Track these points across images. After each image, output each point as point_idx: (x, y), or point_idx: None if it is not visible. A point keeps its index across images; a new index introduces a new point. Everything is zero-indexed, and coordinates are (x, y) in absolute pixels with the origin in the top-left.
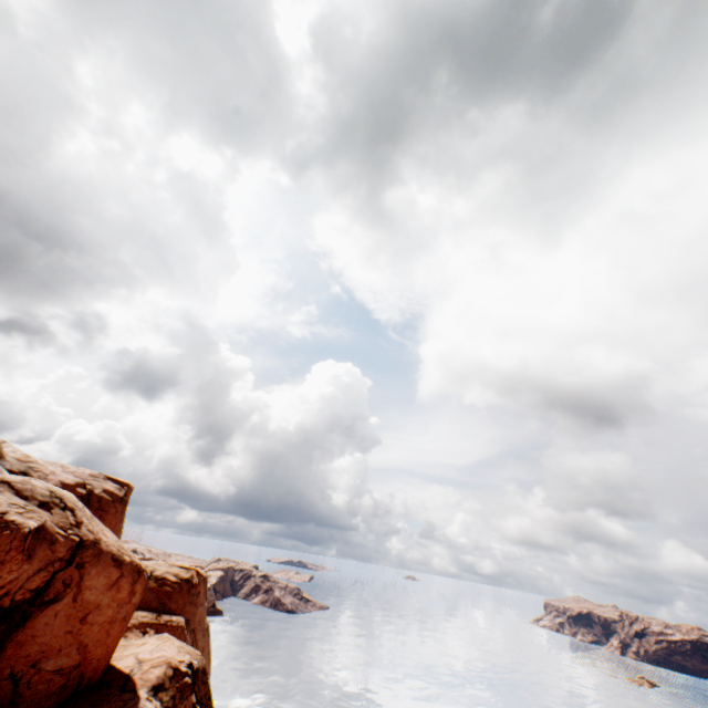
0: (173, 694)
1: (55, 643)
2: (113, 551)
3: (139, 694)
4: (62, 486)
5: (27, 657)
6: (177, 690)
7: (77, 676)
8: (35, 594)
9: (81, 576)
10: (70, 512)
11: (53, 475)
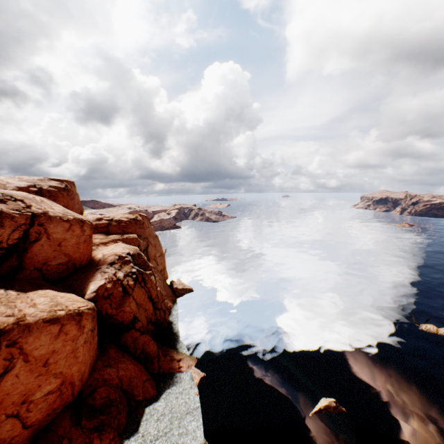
0: (120, 265)
1: (50, 255)
2: (59, 216)
3: (103, 267)
4: (19, 189)
5: (39, 262)
6: (122, 263)
7: (72, 264)
8: (24, 240)
9: (45, 229)
10: (20, 202)
11: (9, 184)
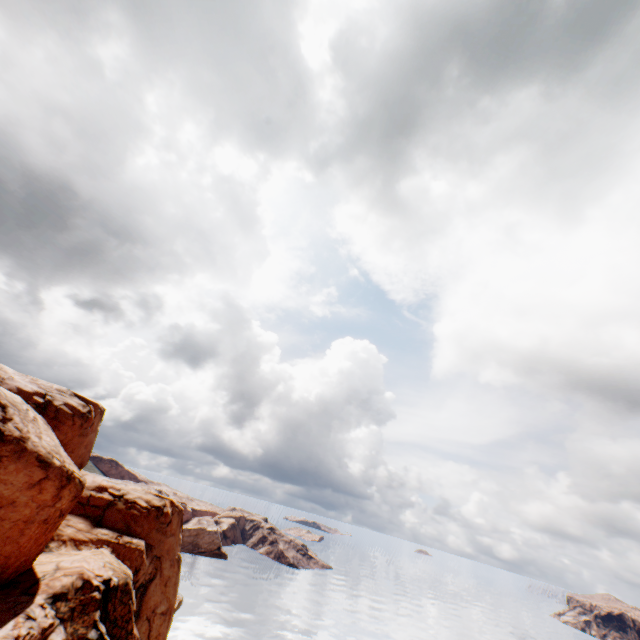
0: (73, 606)
1: None
2: (40, 452)
3: (35, 599)
4: (18, 391)
5: None
6: (79, 603)
7: None
8: None
9: None
10: None
11: (11, 380)
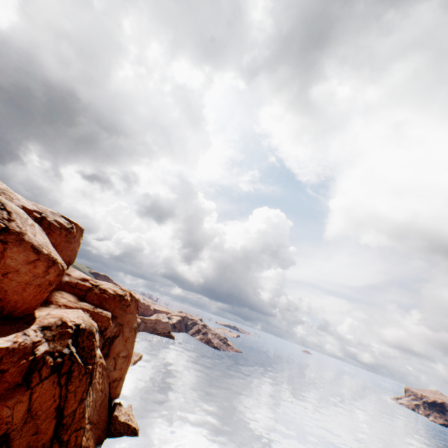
0: (54, 334)
1: None
2: (34, 243)
3: (31, 326)
4: (23, 208)
5: None
6: (58, 333)
7: None
8: None
9: (4, 249)
10: (6, 212)
11: (18, 200)
